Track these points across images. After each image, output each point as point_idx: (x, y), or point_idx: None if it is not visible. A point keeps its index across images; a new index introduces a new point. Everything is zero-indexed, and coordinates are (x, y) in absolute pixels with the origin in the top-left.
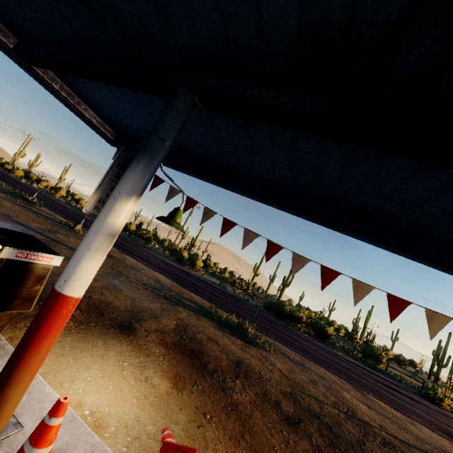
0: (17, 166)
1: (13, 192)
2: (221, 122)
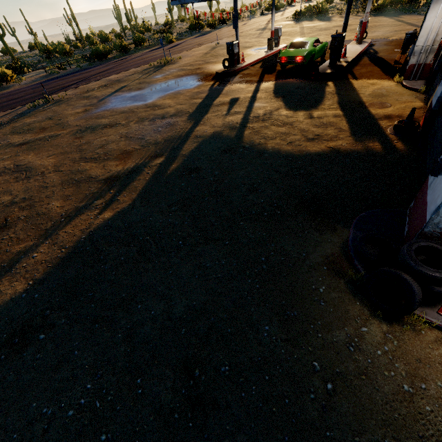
0: None
1: None
2: None
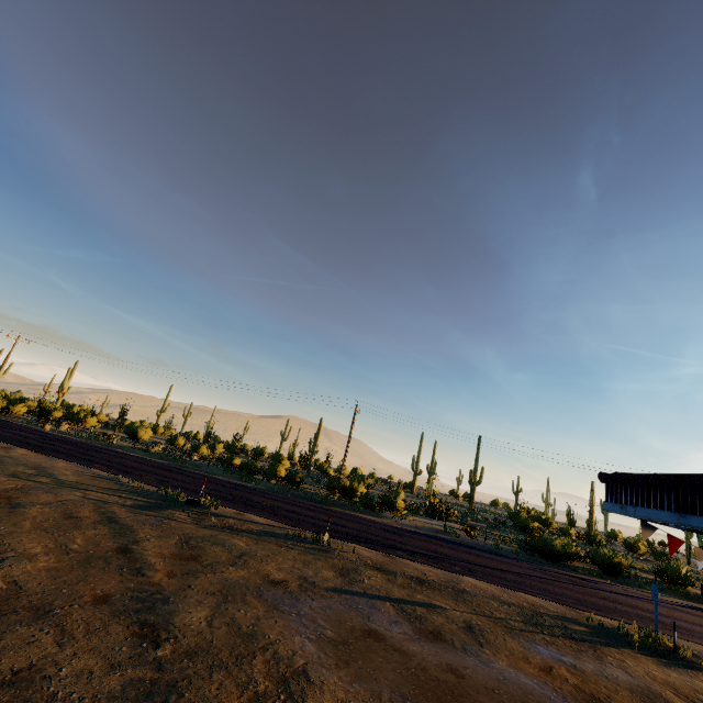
0: (13, 399)
1: (164, 495)
2: None
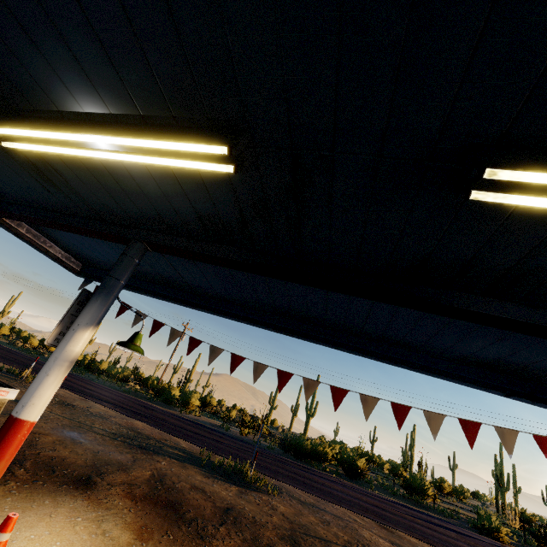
0: None
1: None
2: (174, 258)
